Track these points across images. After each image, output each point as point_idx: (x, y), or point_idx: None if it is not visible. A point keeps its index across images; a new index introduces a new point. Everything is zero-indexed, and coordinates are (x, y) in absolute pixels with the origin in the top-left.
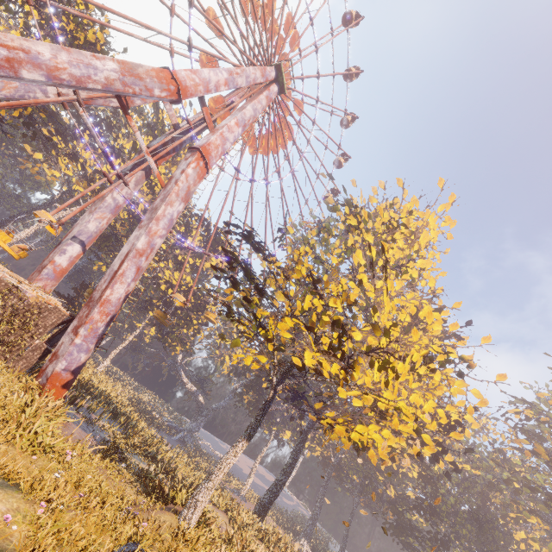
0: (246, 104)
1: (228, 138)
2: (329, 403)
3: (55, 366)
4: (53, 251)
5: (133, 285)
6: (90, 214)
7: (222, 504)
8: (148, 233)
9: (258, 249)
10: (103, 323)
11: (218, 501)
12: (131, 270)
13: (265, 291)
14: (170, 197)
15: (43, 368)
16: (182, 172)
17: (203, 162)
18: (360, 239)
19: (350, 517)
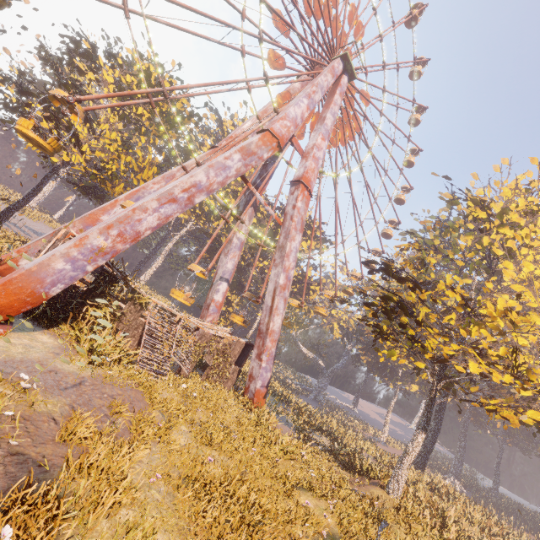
0: (324, 113)
1: (320, 156)
2: (462, 364)
3: (255, 385)
4: (209, 291)
5: (284, 313)
6: (225, 256)
7: (384, 460)
8: (284, 269)
9: (400, 280)
10: (274, 348)
11: (380, 458)
12: (281, 303)
13: (421, 319)
14: (291, 234)
15: (246, 386)
16: (293, 208)
17: (306, 191)
18: (498, 238)
19: (498, 456)
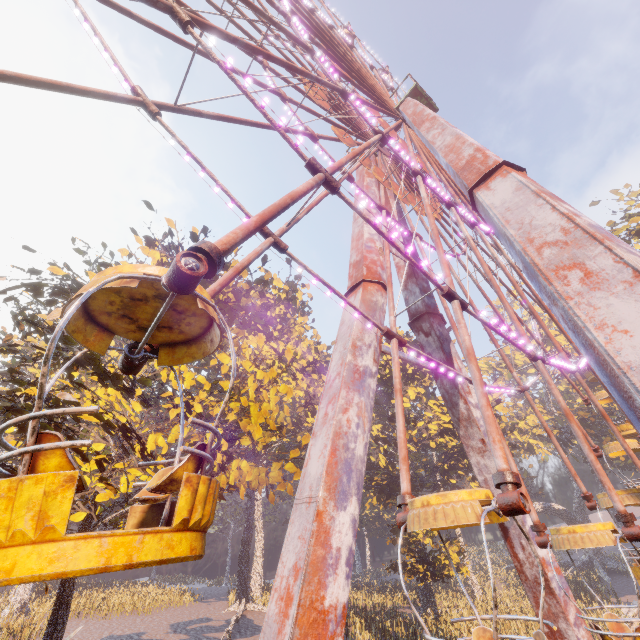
0: None
1: None
2: None
3: None
4: (512, 548)
5: None
6: (485, 454)
7: None
8: None
9: None
10: None
11: None
12: None
13: None
14: None
15: None
16: None
17: None
18: None
19: None
